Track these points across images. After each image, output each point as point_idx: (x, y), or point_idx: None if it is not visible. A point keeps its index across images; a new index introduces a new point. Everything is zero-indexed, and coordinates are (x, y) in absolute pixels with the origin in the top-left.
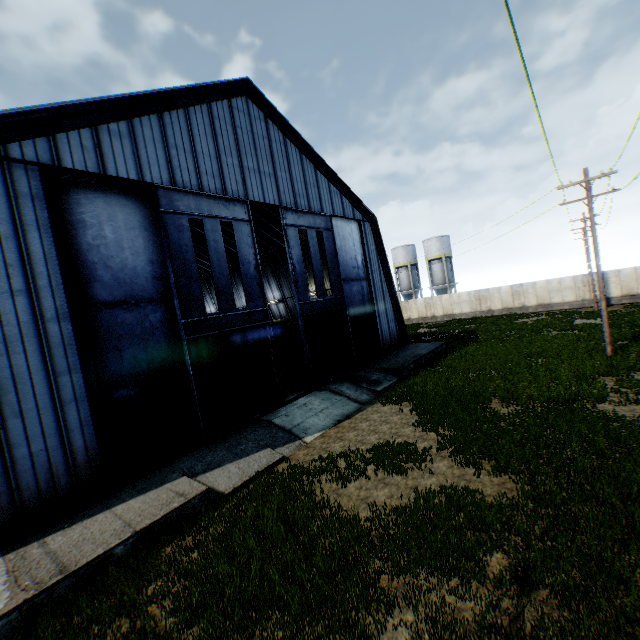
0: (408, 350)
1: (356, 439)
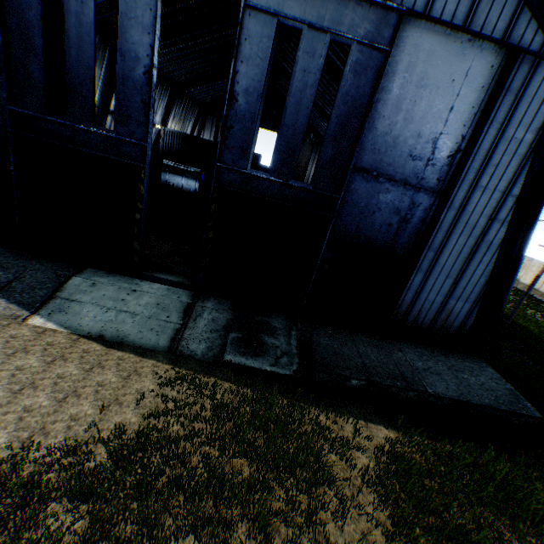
0: (436, 361)
1: (1, 369)
